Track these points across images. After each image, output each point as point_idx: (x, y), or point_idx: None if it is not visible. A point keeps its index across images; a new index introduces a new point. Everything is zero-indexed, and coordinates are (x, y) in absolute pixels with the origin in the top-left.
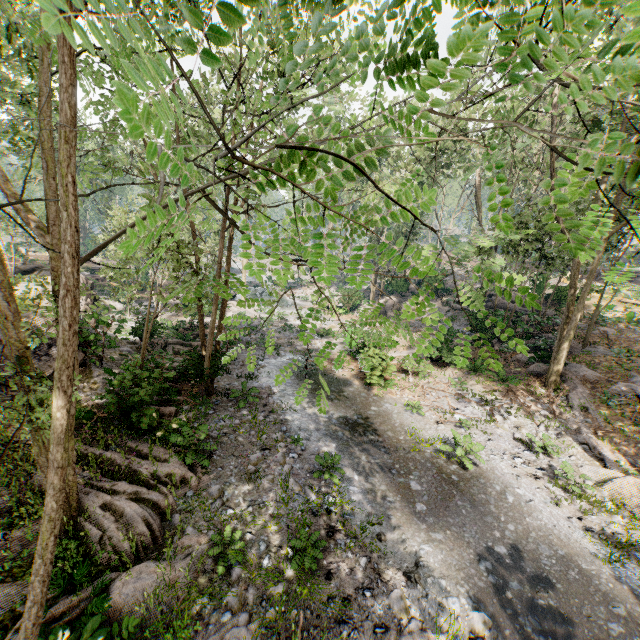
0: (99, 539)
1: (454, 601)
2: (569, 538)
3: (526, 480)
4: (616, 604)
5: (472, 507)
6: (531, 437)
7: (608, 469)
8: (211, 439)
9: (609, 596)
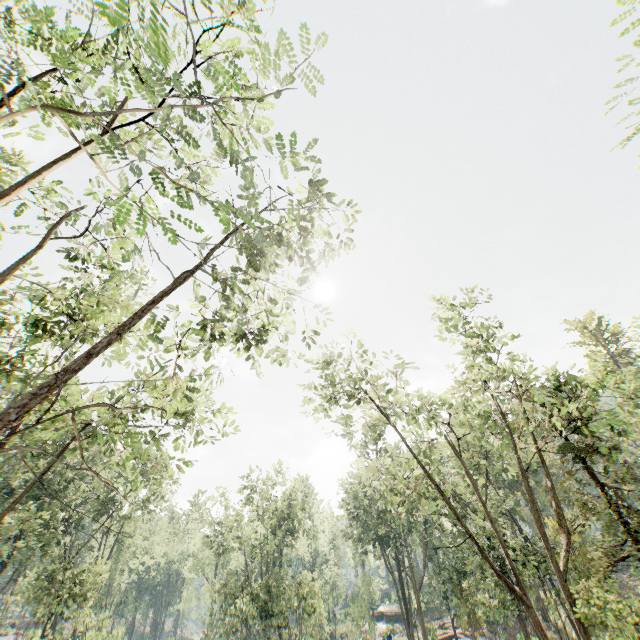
0: None
1: None
2: None
3: None
4: None
5: None
6: None
7: None
8: None
9: None
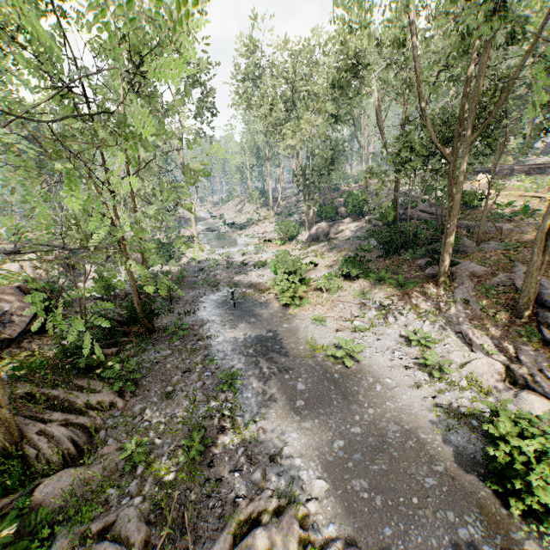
0: (36, 456)
1: (303, 474)
2: (418, 414)
3: (398, 370)
4: (438, 463)
5: (343, 398)
6: (410, 333)
7: (472, 352)
8: (145, 369)
9: (435, 458)
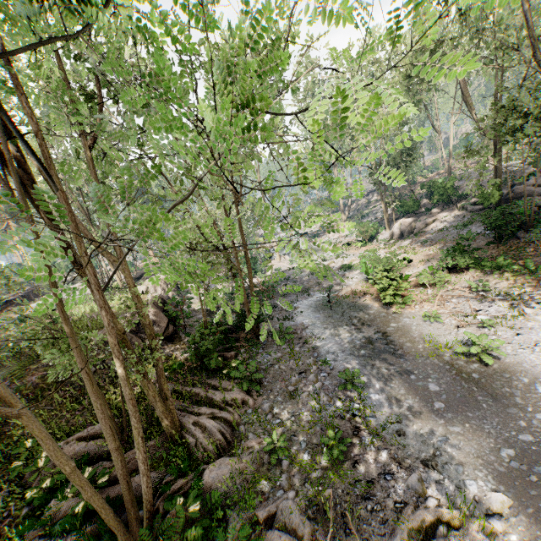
0: (195, 444)
1: (471, 484)
2: None
3: None
4: None
5: (494, 401)
6: None
7: None
8: (262, 370)
9: None
